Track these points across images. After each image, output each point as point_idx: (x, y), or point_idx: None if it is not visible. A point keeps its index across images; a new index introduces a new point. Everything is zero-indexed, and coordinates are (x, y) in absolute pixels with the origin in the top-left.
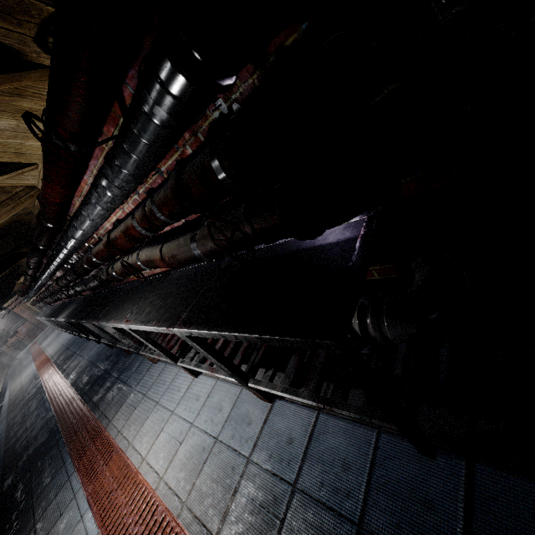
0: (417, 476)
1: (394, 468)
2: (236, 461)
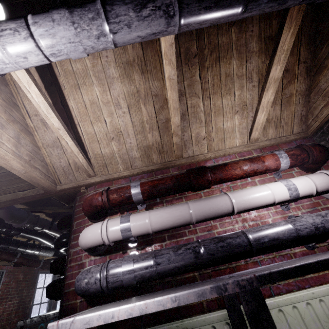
0: None
1: None
2: None
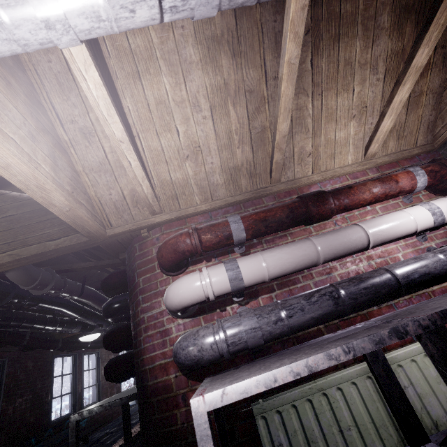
0: None
1: None
2: None
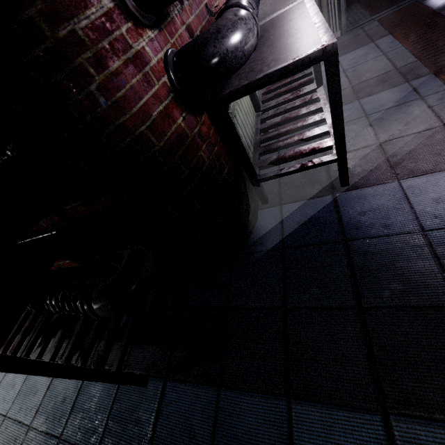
0: (137, 401)
1: (125, 400)
2: (19, 431)
